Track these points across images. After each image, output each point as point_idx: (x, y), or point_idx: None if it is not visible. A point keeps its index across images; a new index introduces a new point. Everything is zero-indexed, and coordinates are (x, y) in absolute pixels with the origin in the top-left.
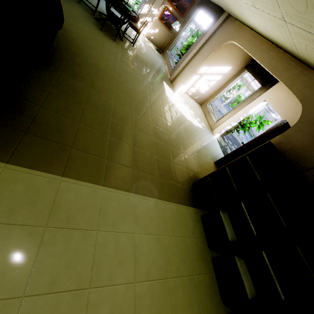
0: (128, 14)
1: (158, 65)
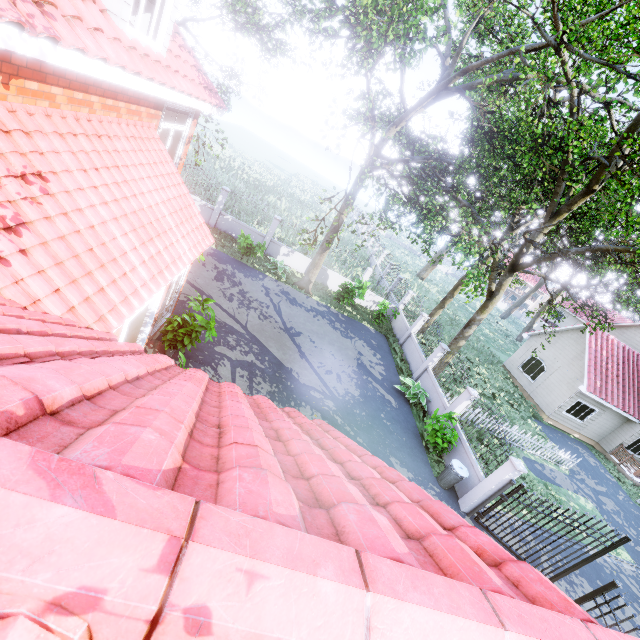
0: None
1: None
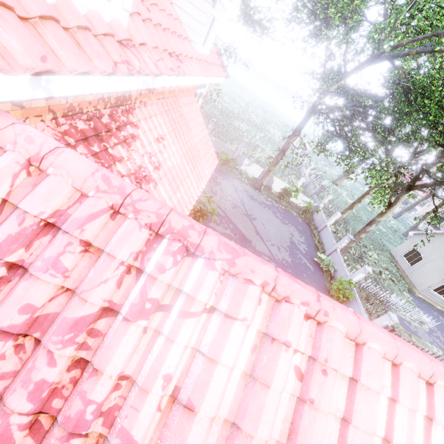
0: None
1: None
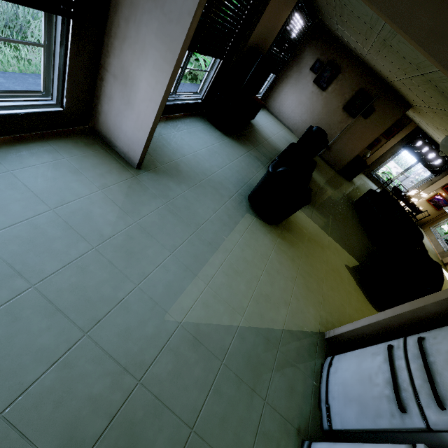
0: (416, 210)
1: (427, 245)
